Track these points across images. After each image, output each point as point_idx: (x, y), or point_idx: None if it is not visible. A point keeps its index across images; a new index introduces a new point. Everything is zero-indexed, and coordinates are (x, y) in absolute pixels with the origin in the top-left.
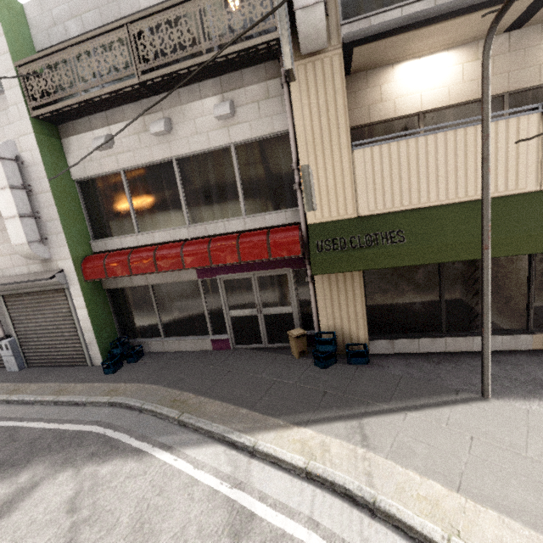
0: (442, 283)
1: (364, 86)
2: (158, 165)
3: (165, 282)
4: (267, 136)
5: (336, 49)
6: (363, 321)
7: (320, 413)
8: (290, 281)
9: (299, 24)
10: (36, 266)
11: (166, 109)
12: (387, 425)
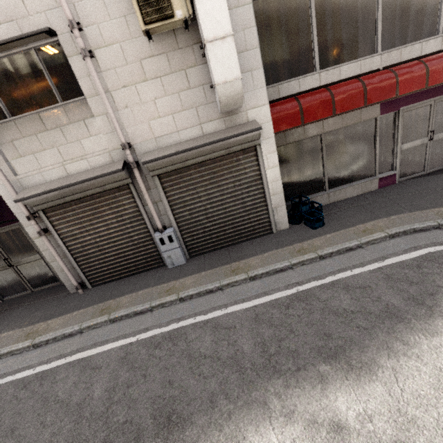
0: None
1: None
2: None
3: (343, 126)
4: None
5: None
6: None
7: None
8: None
9: None
10: (214, 124)
11: None
12: None
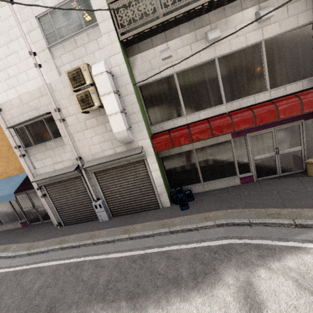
0: None
1: None
2: (202, 65)
3: (206, 145)
4: (291, 30)
5: None
6: None
7: None
8: (302, 128)
9: None
10: (121, 148)
11: (213, 23)
12: None
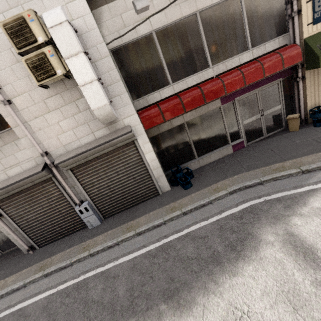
0: None
1: None
2: (183, 22)
3: (197, 115)
4: None
5: None
6: None
7: None
8: (281, 87)
9: None
10: (102, 131)
11: None
12: None
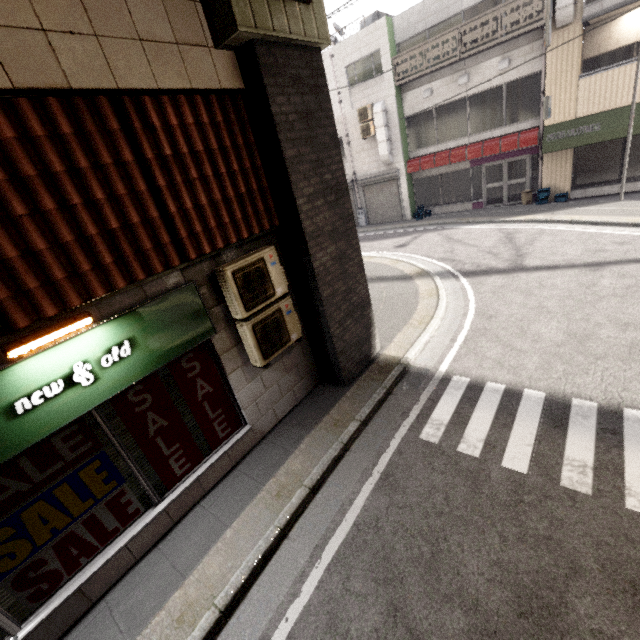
0: (622, 152)
1: (598, 31)
2: (455, 102)
3: (449, 171)
4: (527, 75)
5: (578, 22)
6: (568, 180)
7: (534, 213)
8: (527, 163)
9: (556, 17)
10: (383, 168)
11: (467, 68)
12: (564, 211)
